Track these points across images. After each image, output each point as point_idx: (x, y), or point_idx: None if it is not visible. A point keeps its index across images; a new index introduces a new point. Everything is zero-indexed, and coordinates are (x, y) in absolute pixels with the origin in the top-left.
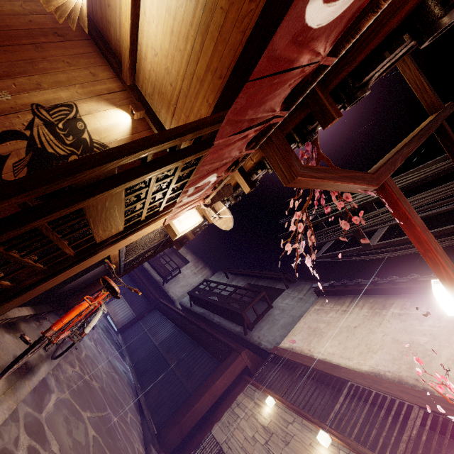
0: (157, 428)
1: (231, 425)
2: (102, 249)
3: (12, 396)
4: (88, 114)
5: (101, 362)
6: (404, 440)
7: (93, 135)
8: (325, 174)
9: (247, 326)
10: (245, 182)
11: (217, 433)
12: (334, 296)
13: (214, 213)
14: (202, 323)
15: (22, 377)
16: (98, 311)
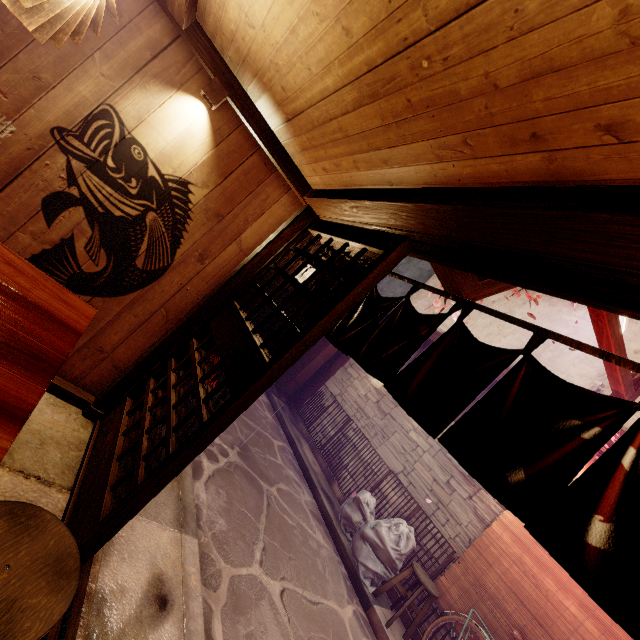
0: None
1: (345, 382)
2: None
3: None
4: (139, 124)
5: None
6: None
7: (162, 166)
8: (504, 284)
9: None
10: None
11: (331, 387)
12: None
13: None
14: None
15: None
16: None
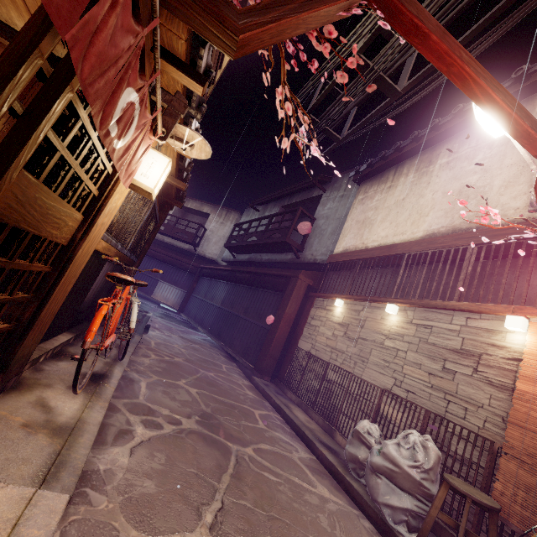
0: (253, 364)
1: (312, 335)
2: (77, 249)
3: (99, 400)
4: None
5: (175, 342)
6: (461, 278)
7: None
8: (278, 11)
9: (297, 250)
10: (190, 80)
11: (303, 346)
12: (376, 176)
13: (181, 144)
14: (251, 268)
15: (99, 384)
16: (132, 305)
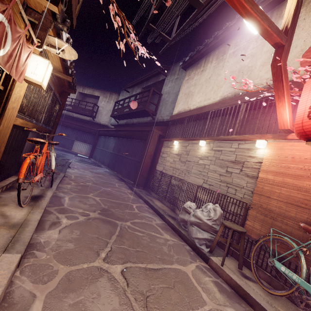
0: (133, 181)
1: (163, 162)
2: None
3: (38, 209)
4: None
5: (87, 174)
6: (237, 122)
7: None
8: None
9: (153, 114)
10: (47, 2)
11: (159, 168)
12: (194, 64)
13: (55, 50)
14: (127, 128)
15: (38, 201)
16: (50, 156)
